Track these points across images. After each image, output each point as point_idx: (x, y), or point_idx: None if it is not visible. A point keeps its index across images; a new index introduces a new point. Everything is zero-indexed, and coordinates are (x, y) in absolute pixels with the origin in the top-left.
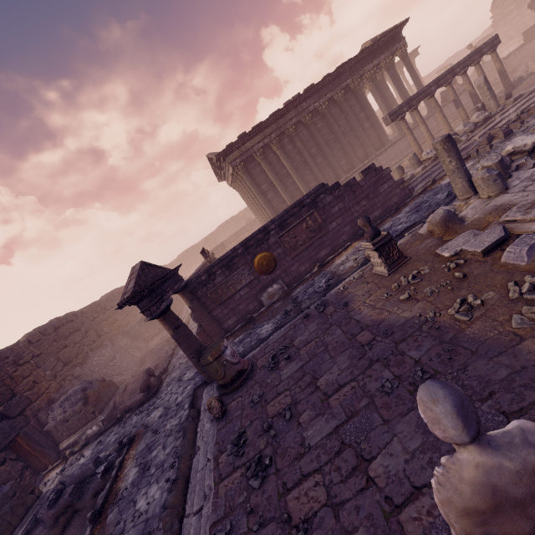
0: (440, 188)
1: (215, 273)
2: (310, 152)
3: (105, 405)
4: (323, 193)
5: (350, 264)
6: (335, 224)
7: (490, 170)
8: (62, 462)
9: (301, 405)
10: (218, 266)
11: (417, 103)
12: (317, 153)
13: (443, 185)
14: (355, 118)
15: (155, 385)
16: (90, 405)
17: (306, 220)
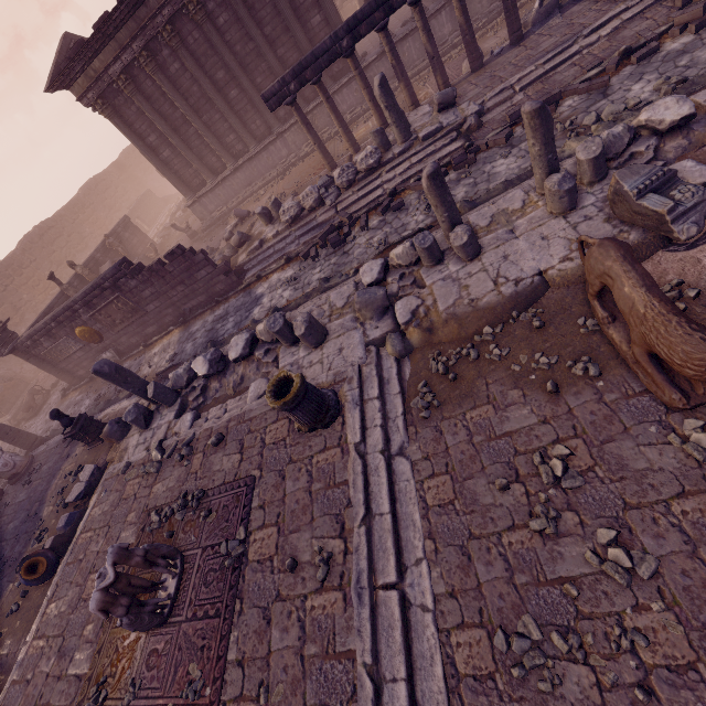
0: (248, 300)
1: (39, 340)
2: (215, 78)
3: (13, 405)
4: (122, 278)
5: (146, 371)
6: (153, 306)
7: (129, 414)
8: None
9: None
10: (38, 335)
11: (315, 74)
12: (228, 80)
13: (254, 296)
14: (292, 2)
15: (39, 405)
16: None
17: (115, 302)
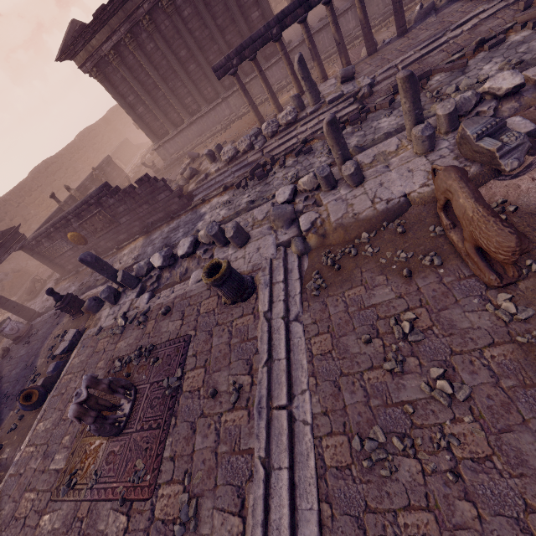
0: (194, 217)
1: (41, 241)
2: (179, 55)
3: (19, 290)
4: (104, 196)
5: (117, 266)
6: (125, 219)
7: (103, 293)
8: (2, 315)
9: (4, 379)
10: (41, 237)
11: (252, 53)
12: (188, 57)
13: (199, 214)
14: (238, 1)
15: (38, 290)
16: (6, 291)
17: (97, 215)
